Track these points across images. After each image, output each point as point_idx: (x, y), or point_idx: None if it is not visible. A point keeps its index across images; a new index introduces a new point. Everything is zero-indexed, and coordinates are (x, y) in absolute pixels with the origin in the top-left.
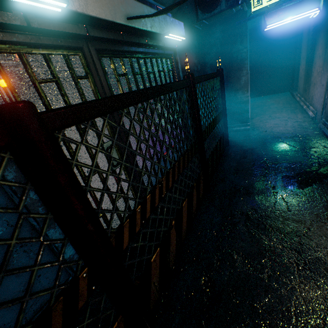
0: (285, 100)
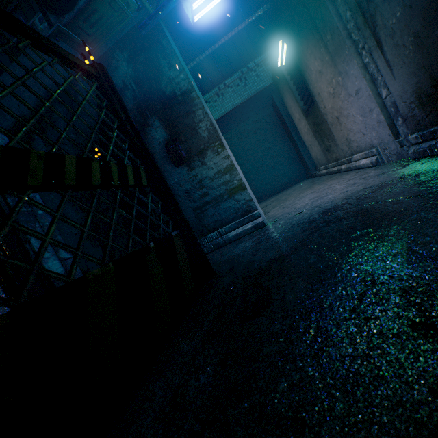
0: (307, 182)
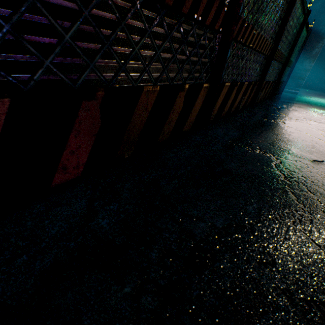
0: None
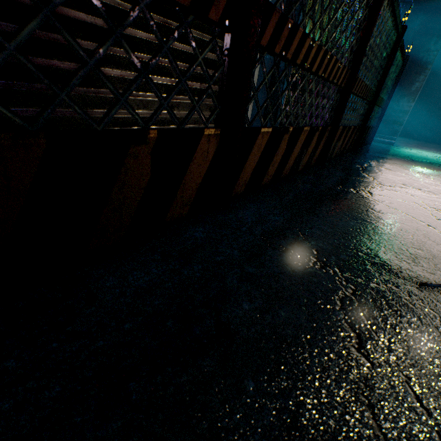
0: (436, 146)
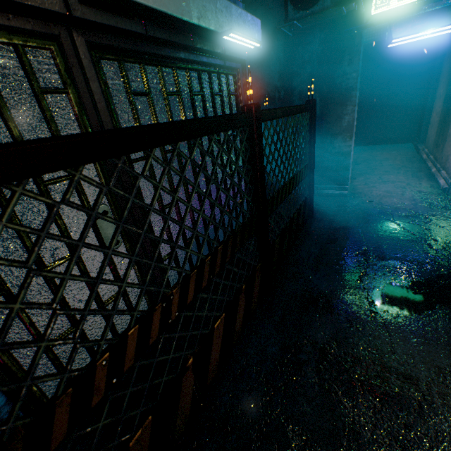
0: (405, 156)
